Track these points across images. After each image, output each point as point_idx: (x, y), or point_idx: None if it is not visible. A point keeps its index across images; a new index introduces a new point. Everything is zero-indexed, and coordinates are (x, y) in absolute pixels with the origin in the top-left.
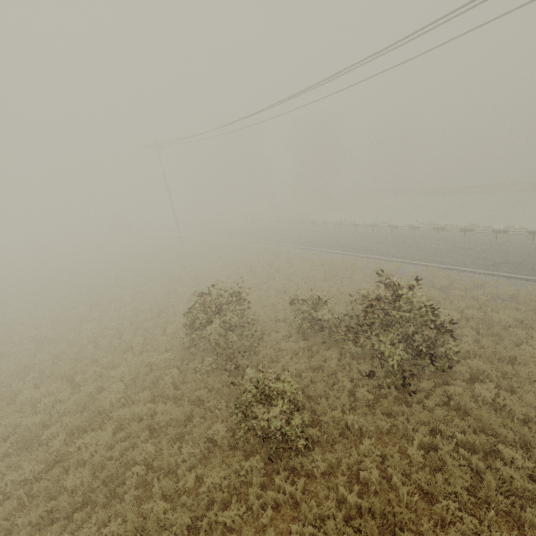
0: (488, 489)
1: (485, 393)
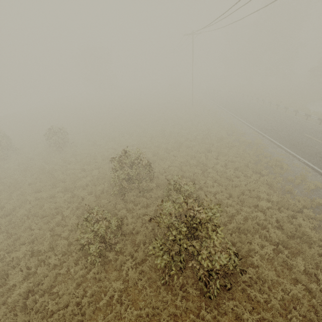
0: None
1: None
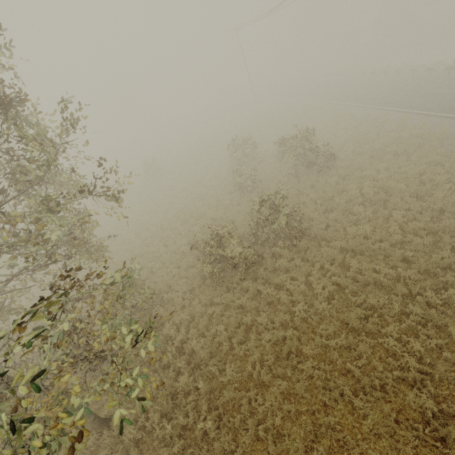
0: (296, 202)
1: (330, 180)
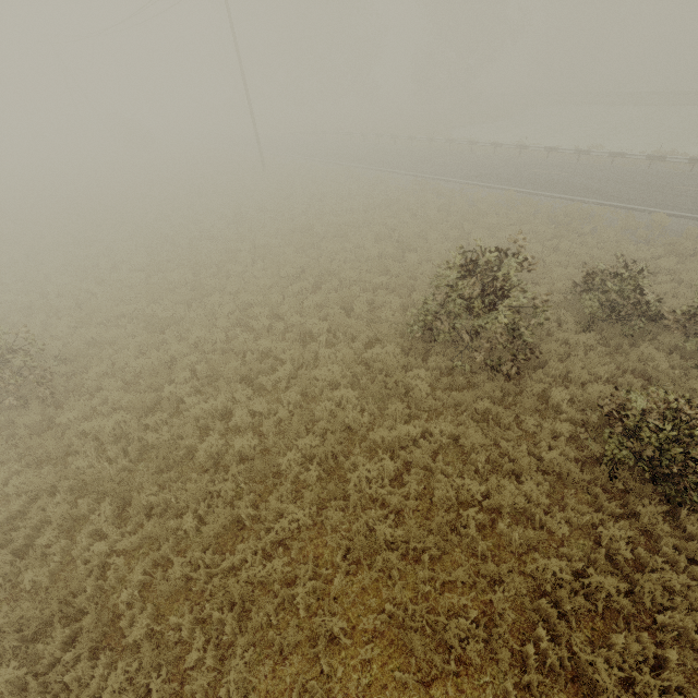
0: None
1: None
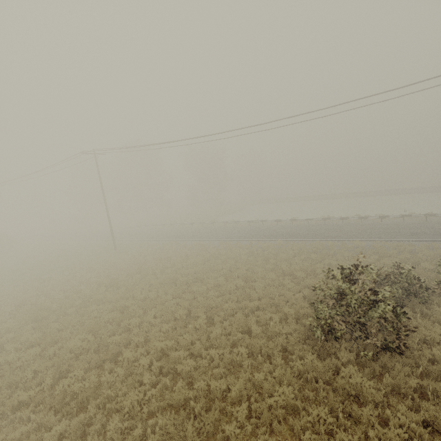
0: None
1: None
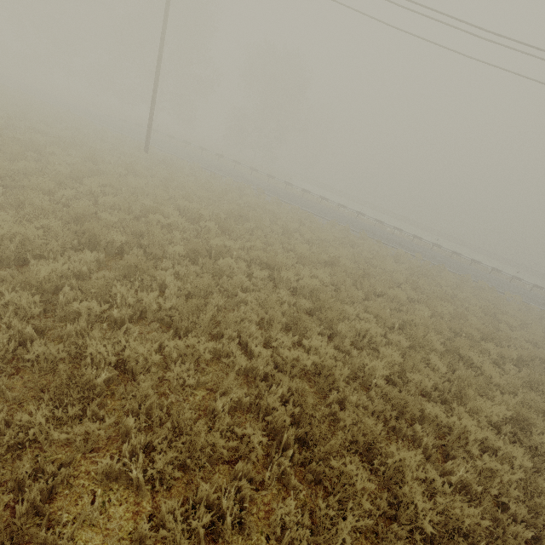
0: None
1: None
